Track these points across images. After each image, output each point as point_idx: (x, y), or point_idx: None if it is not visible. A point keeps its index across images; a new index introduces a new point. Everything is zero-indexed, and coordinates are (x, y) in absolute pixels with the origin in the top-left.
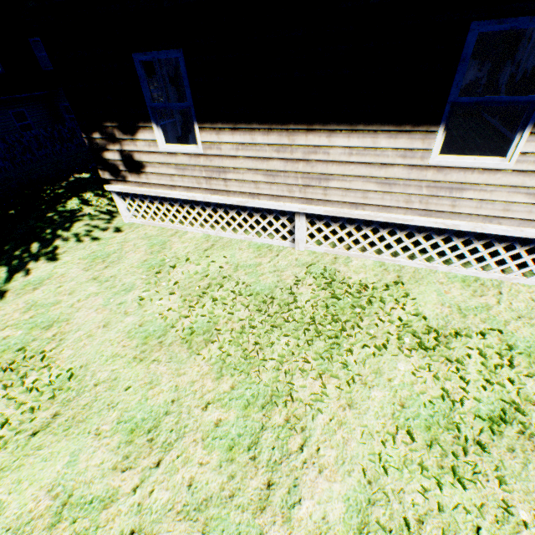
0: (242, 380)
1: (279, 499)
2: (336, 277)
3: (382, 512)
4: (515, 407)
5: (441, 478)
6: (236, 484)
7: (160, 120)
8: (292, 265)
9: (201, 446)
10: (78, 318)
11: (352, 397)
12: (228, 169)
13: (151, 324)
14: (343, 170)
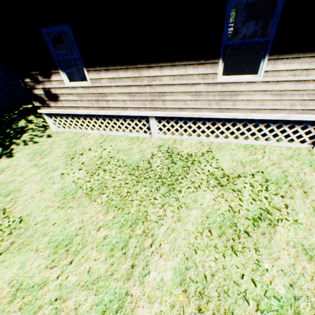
0: (119, 213)
1: (138, 273)
2: (175, 151)
3: (193, 273)
4: (267, 211)
5: (225, 252)
6: (114, 268)
7: (69, 69)
8: (150, 147)
9: (95, 250)
10: (25, 188)
11: (180, 215)
12: (107, 94)
13: (68, 188)
14: (171, 89)
